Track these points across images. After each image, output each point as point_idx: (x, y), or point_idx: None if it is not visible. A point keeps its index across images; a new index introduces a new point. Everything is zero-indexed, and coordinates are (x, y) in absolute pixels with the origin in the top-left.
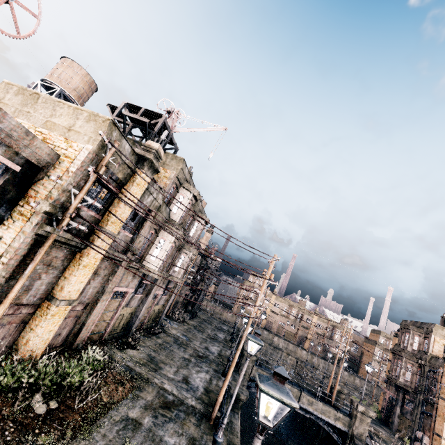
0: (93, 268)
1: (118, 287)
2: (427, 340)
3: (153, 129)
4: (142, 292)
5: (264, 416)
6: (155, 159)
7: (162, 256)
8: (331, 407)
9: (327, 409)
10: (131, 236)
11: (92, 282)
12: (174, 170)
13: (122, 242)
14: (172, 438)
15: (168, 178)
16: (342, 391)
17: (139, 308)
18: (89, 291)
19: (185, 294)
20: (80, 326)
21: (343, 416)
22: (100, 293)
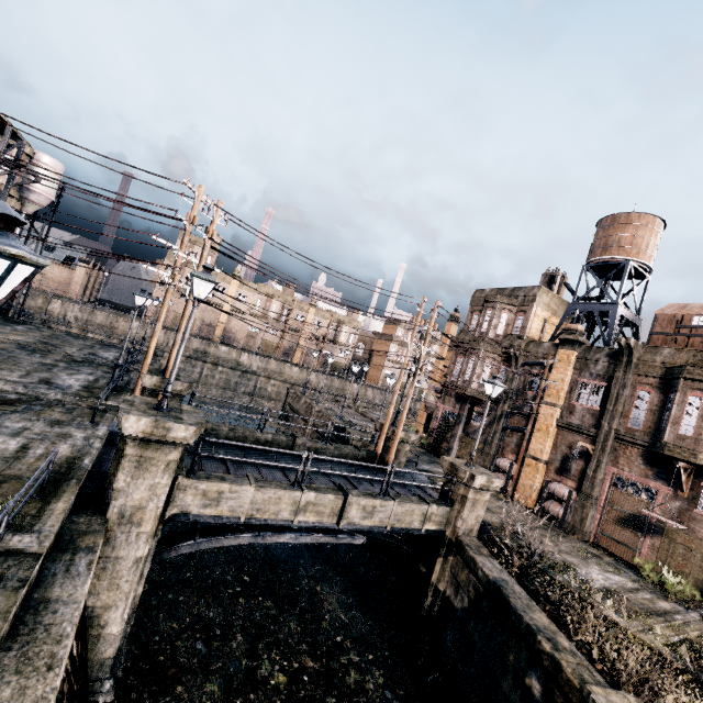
0: None
1: None
2: (523, 316)
3: None
4: None
5: None
6: None
7: None
8: (413, 500)
9: (407, 509)
10: None
11: None
12: None
13: None
14: None
15: None
16: (407, 439)
17: None
18: None
19: None
20: None
21: (439, 509)
22: None
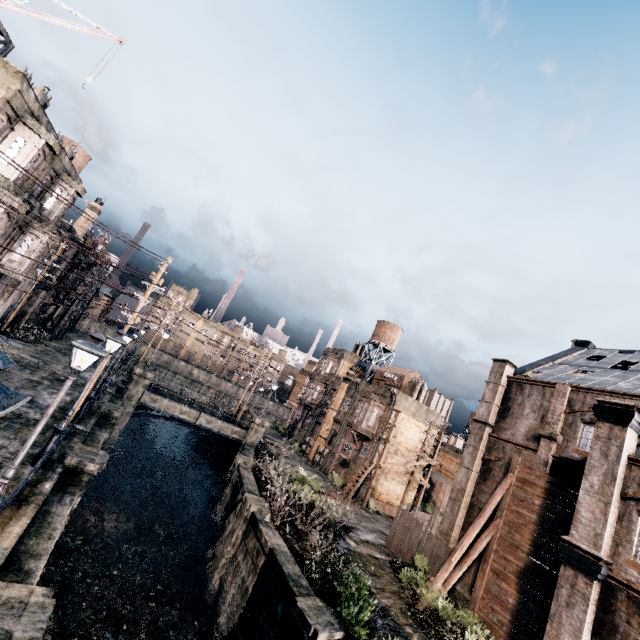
0: None
1: None
2: (339, 364)
3: None
4: None
5: (78, 366)
6: None
7: None
8: (230, 424)
9: (226, 425)
10: None
11: None
12: (3, 88)
13: None
14: None
15: None
16: (249, 411)
17: None
18: None
19: (42, 304)
20: None
21: (241, 430)
22: None
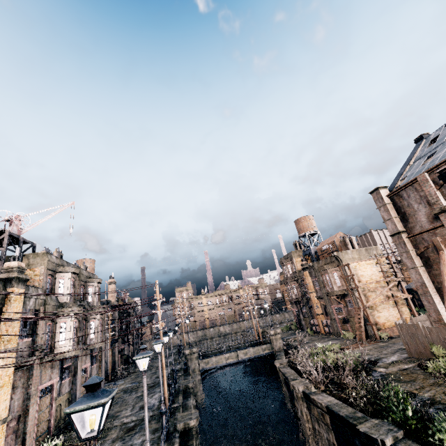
0: (10, 384)
1: (41, 385)
2: (293, 263)
3: (2, 247)
4: (68, 376)
5: (143, 368)
6: (20, 274)
7: (70, 335)
8: (258, 346)
9: (256, 349)
10: (31, 339)
11: (14, 396)
12: (42, 265)
13: (25, 349)
14: (140, 439)
15: (40, 274)
16: (264, 330)
17: (73, 390)
18: (15, 405)
19: (120, 351)
20: (22, 438)
21: (267, 345)
22: (27, 401)
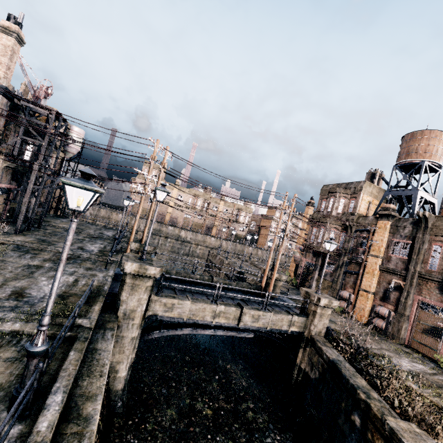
0: None
1: None
2: (354, 200)
3: None
4: None
5: None
6: None
7: None
8: (283, 312)
9: (279, 318)
10: None
11: None
12: None
13: None
14: None
15: None
16: (280, 278)
17: None
18: None
19: (3, 190)
20: None
21: (299, 318)
22: None
